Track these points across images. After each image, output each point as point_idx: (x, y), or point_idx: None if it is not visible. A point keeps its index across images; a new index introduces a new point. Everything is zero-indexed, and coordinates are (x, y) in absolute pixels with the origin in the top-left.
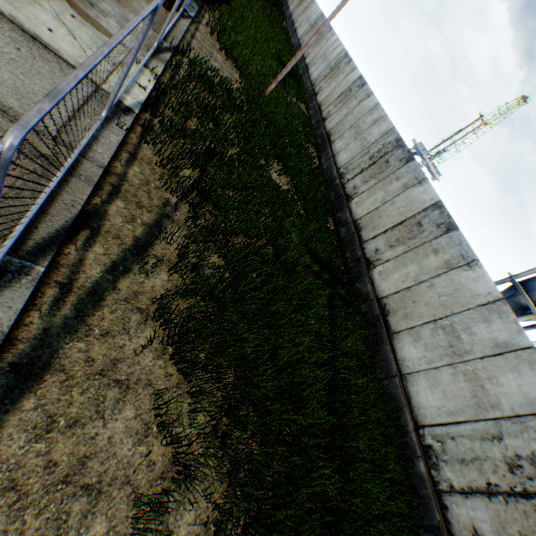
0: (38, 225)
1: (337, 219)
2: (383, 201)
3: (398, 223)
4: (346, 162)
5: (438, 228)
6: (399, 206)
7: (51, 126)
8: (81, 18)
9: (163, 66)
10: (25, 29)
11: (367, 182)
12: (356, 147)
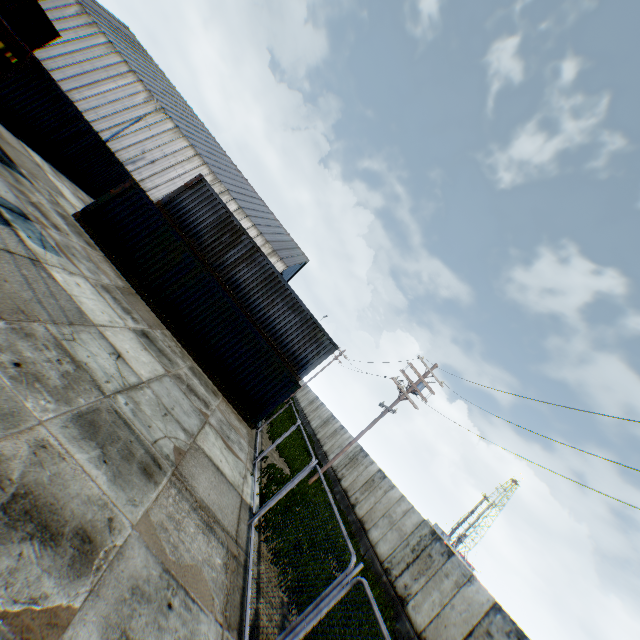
0: (244, 617)
1: (396, 630)
2: (441, 603)
3: (467, 632)
4: (388, 554)
5: (509, 636)
6: (461, 609)
7: (233, 530)
8: (227, 447)
9: (259, 472)
10: (214, 462)
11: (417, 579)
12: (394, 537)
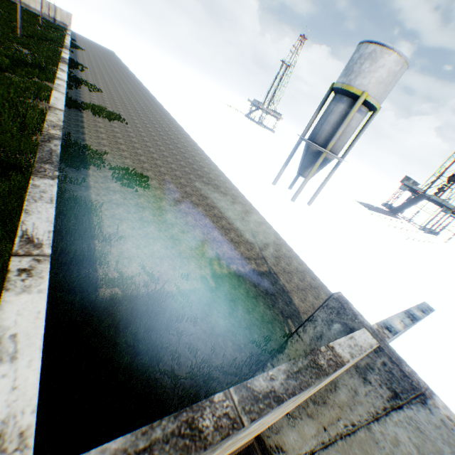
0: None
1: None
2: None
3: None
4: None
5: None
6: None
7: None
8: None
9: None
10: None
11: None
12: None
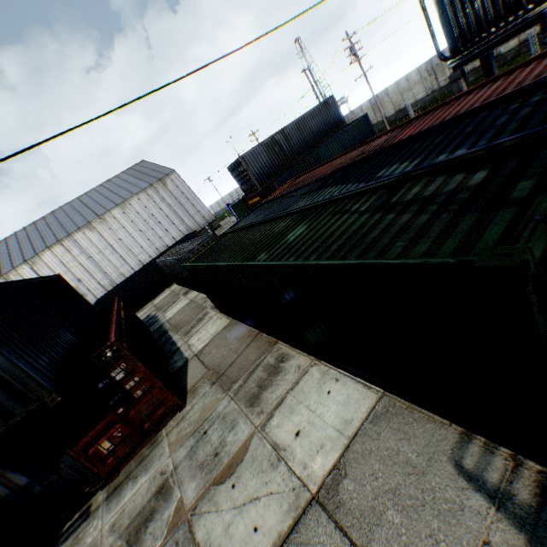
0: None
1: None
2: None
3: None
4: (425, 92)
5: None
6: None
7: None
8: None
9: None
10: None
11: (445, 74)
12: (418, 88)
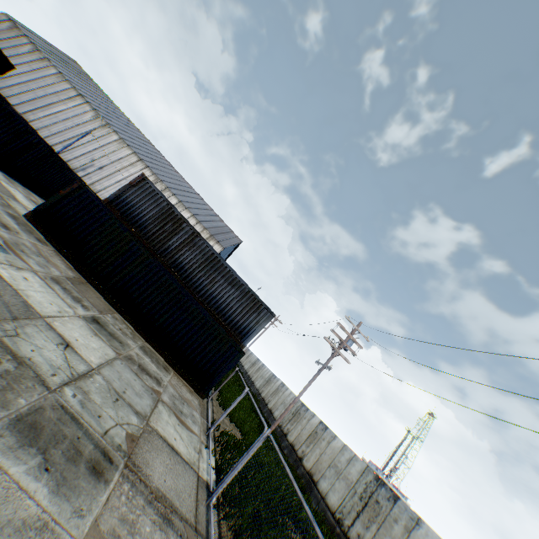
0: None
1: None
2: None
3: None
4: (338, 504)
5: None
6: None
7: (192, 516)
8: (180, 423)
9: (213, 442)
10: (169, 442)
11: (369, 527)
12: (342, 486)
